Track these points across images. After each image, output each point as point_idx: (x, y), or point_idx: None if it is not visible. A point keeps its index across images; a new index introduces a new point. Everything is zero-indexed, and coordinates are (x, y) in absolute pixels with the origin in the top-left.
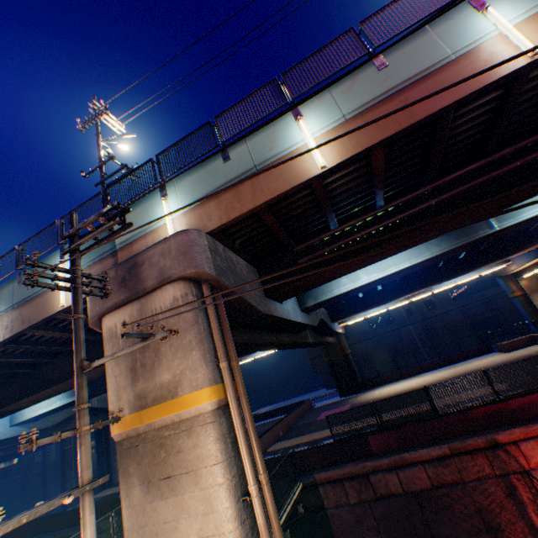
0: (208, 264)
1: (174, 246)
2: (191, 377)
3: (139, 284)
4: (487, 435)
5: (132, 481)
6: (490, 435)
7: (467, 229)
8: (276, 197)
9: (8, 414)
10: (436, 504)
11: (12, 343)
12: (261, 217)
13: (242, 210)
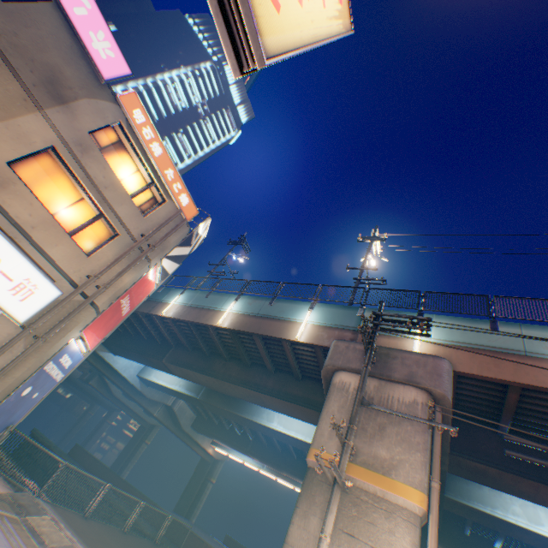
0: (450, 394)
1: (429, 363)
2: (408, 470)
3: (385, 369)
4: None
5: (313, 508)
6: None
7: None
8: (540, 387)
9: (160, 368)
10: None
11: (234, 333)
12: (506, 389)
13: (496, 375)
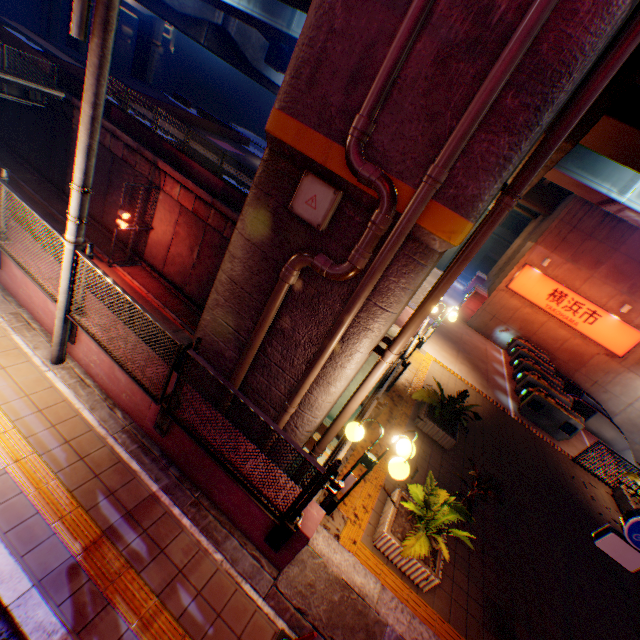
0: None
1: None
2: None
3: None
4: (157, 159)
5: None
6: (158, 160)
7: (277, 10)
8: None
9: None
10: (120, 169)
11: None
12: None
13: None
